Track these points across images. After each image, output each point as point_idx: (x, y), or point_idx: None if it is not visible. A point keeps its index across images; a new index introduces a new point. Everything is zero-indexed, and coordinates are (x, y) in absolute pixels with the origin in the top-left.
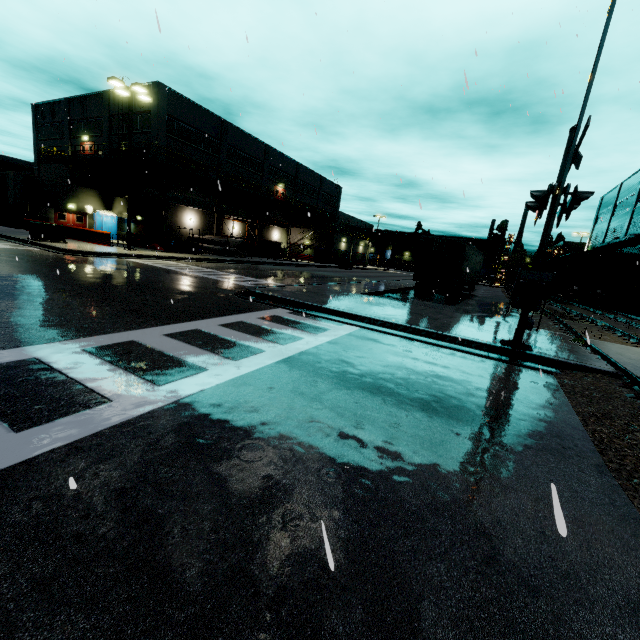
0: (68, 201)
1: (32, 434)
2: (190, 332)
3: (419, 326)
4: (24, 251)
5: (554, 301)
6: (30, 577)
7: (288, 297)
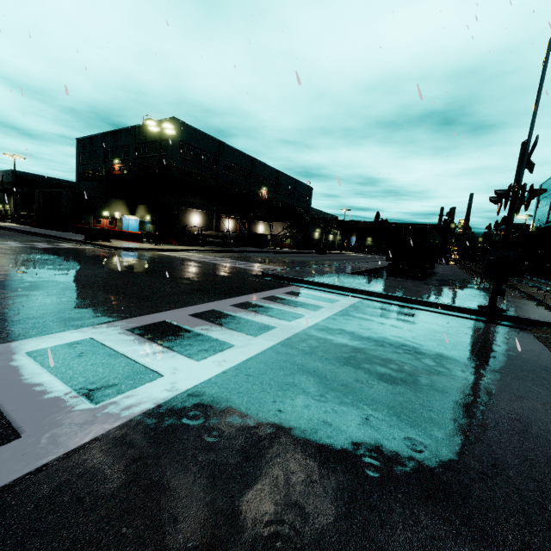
0: (103, 209)
1: (207, 362)
2: (246, 303)
3: (408, 296)
4: (86, 249)
5: None
6: (271, 425)
7: (298, 277)
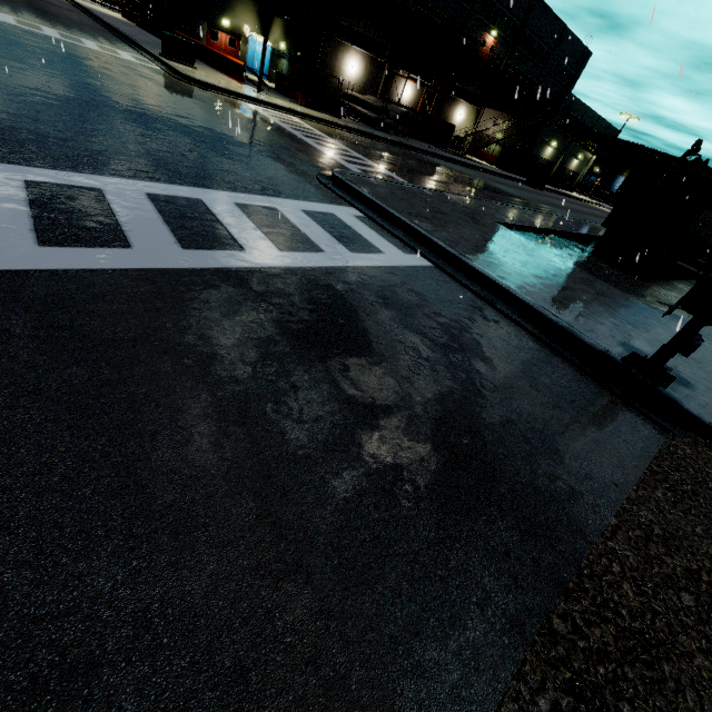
0: (223, 14)
1: None
2: (184, 200)
3: (516, 289)
4: (141, 67)
5: None
6: None
7: (373, 196)
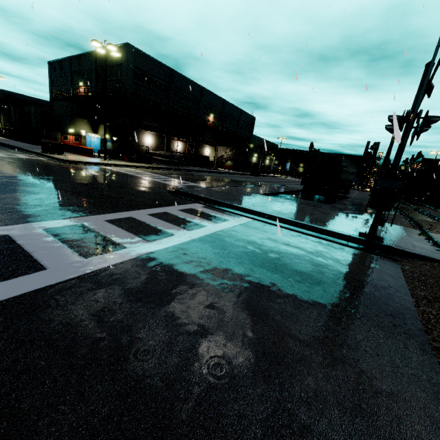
0: (69, 127)
1: None
2: (125, 219)
3: (296, 219)
4: (35, 160)
5: (410, 203)
6: None
7: (204, 195)
